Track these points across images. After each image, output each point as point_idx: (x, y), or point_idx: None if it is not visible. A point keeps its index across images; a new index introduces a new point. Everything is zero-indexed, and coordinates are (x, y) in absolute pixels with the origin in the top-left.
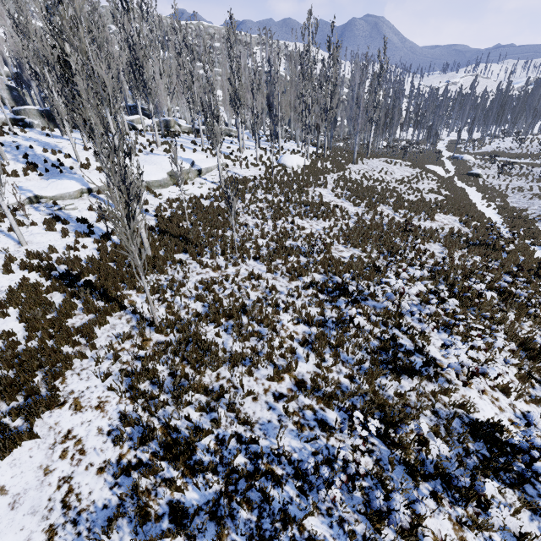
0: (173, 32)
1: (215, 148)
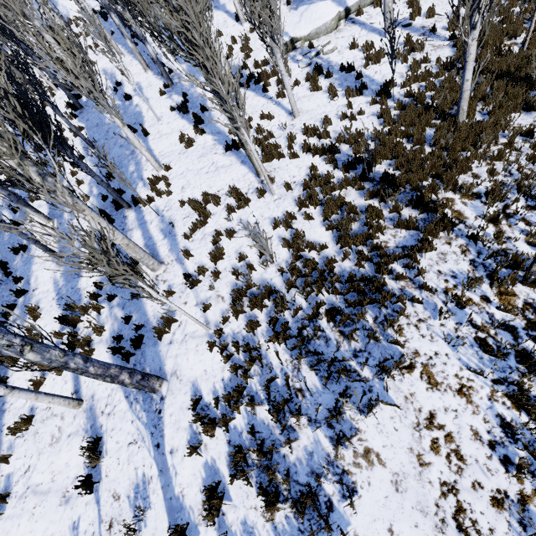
0: None
1: None
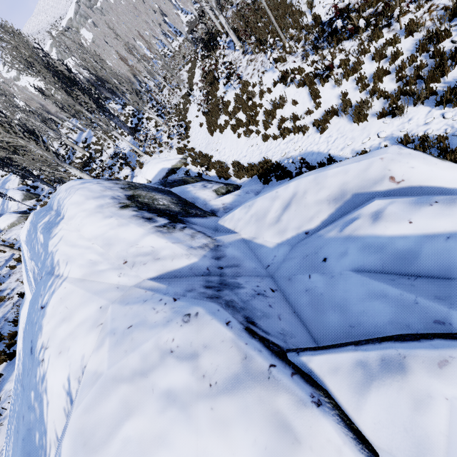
0: None
1: None
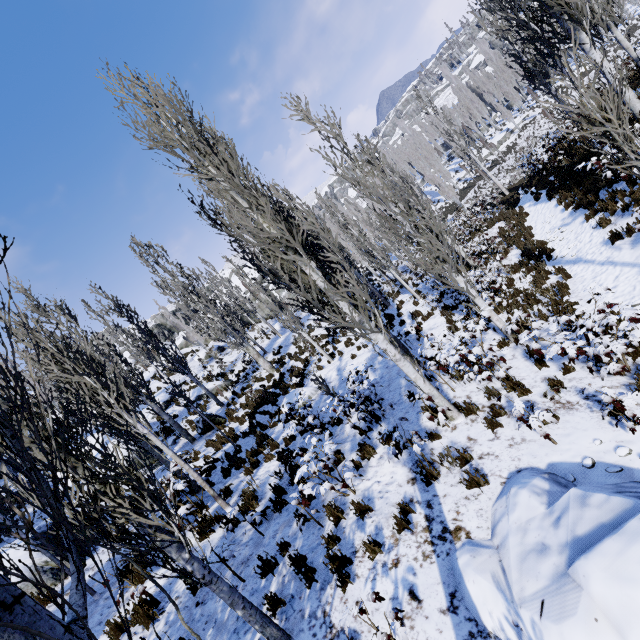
0: (492, 63)
1: (510, 120)
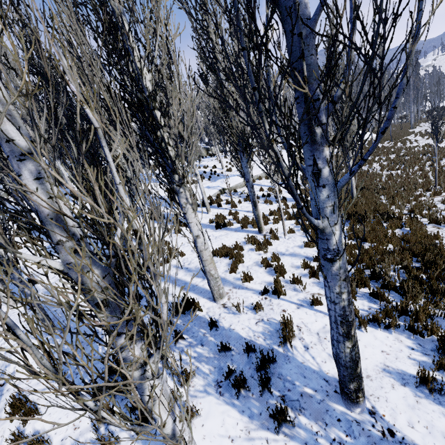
0: None
1: None
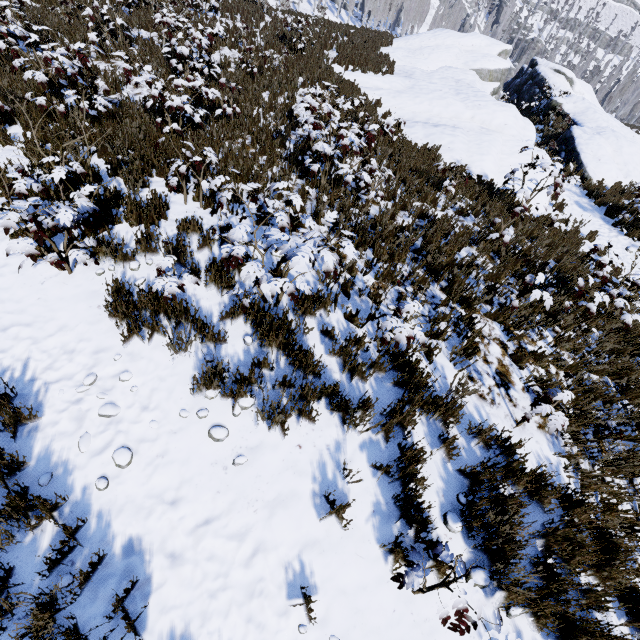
0: None
1: None
